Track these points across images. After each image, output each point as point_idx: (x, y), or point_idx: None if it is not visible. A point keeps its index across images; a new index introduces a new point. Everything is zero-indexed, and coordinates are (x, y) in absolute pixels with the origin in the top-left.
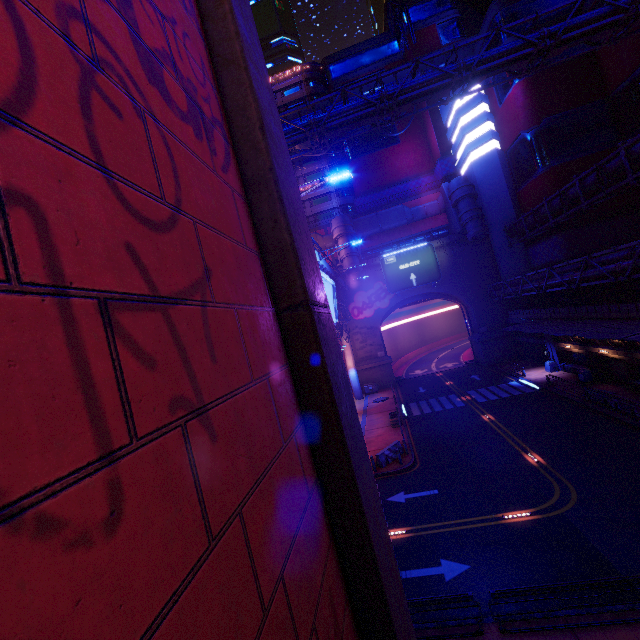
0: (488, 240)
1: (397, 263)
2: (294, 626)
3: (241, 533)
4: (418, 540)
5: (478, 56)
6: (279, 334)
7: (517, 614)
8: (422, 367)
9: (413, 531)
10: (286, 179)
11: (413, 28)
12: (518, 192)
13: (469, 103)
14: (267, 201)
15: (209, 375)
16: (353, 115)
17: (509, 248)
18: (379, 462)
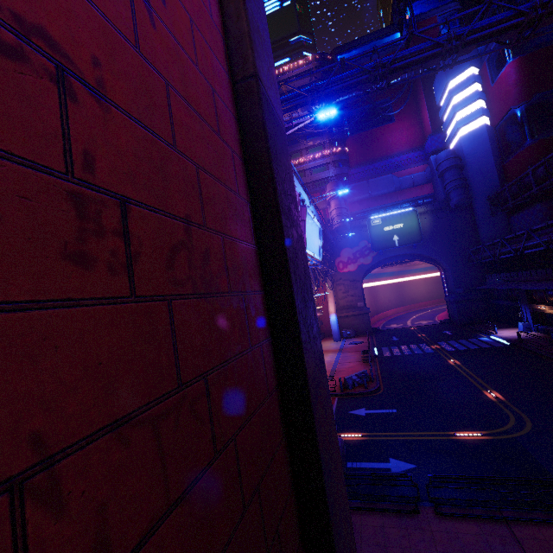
0: (471, 209)
1: (382, 225)
2: (201, 200)
3: (165, 91)
4: (372, 442)
5: (469, 27)
6: (232, 97)
7: (453, 499)
8: (398, 322)
9: (368, 436)
10: (255, 8)
11: (415, 20)
12: (504, 164)
13: (462, 83)
14: (234, 2)
15: (157, 2)
16: (349, 82)
17: (491, 216)
18: (346, 384)
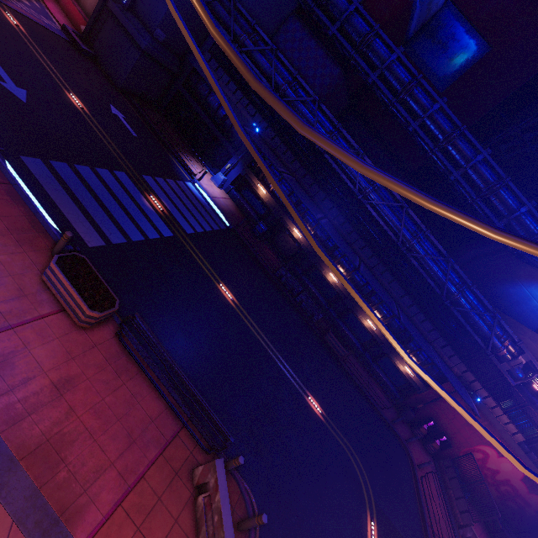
0: None
1: None
2: None
3: None
4: None
5: None
6: None
7: None
8: None
9: None
10: None
11: None
12: None
13: None
14: None
15: None
16: None
17: None
18: None
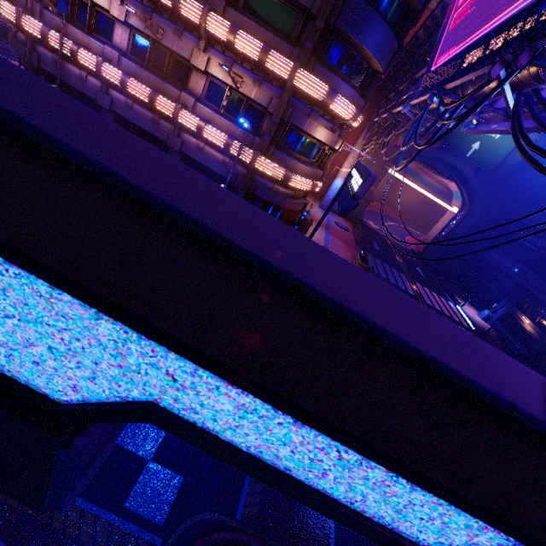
0: None
1: None
2: None
3: None
4: None
5: None
6: None
7: None
8: (375, 222)
9: None
10: None
11: None
12: None
13: None
14: None
15: None
16: None
17: None
18: None
